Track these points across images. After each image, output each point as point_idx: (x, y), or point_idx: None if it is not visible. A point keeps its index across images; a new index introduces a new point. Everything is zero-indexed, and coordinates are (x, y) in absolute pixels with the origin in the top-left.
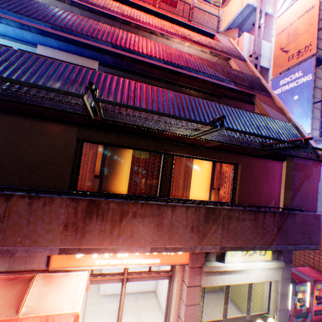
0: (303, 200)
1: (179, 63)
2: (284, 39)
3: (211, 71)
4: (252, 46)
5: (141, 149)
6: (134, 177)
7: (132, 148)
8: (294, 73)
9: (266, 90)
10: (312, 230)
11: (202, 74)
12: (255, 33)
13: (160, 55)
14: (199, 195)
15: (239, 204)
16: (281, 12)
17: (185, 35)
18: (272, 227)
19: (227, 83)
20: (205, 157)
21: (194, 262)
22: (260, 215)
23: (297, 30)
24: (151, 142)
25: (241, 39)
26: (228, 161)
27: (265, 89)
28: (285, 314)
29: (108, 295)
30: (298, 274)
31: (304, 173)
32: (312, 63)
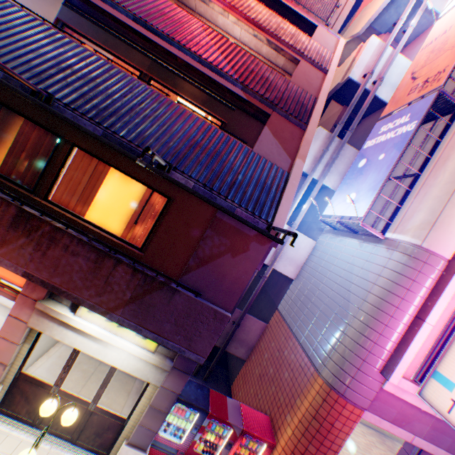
0: (210, 282)
1: (164, 28)
2: (423, 58)
3: (216, 56)
4: (375, 59)
5: (30, 118)
6: (16, 154)
7: (17, 113)
8: (401, 116)
9: (309, 119)
10: (202, 332)
11: (190, 54)
12: (389, 39)
13: (138, 8)
14: (112, 224)
15: (81, 230)
16: (447, 10)
17: (240, 6)
18: (125, 289)
19: (230, 82)
20: (118, 166)
21: (31, 291)
22: (109, 262)
23: (445, 43)
24: (43, 113)
25: (365, 45)
26: (155, 187)
27: (308, 116)
28: (147, 436)
29: (2, 304)
30: (230, 410)
31: (231, 243)
32: (429, 102)
